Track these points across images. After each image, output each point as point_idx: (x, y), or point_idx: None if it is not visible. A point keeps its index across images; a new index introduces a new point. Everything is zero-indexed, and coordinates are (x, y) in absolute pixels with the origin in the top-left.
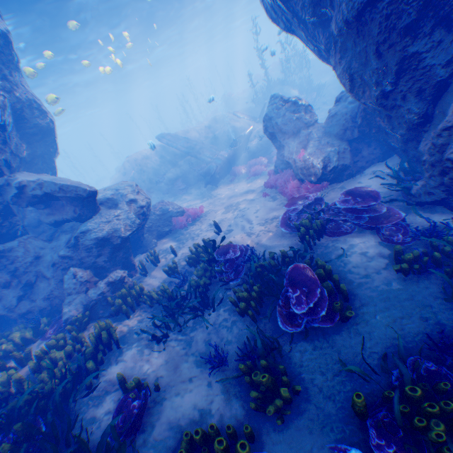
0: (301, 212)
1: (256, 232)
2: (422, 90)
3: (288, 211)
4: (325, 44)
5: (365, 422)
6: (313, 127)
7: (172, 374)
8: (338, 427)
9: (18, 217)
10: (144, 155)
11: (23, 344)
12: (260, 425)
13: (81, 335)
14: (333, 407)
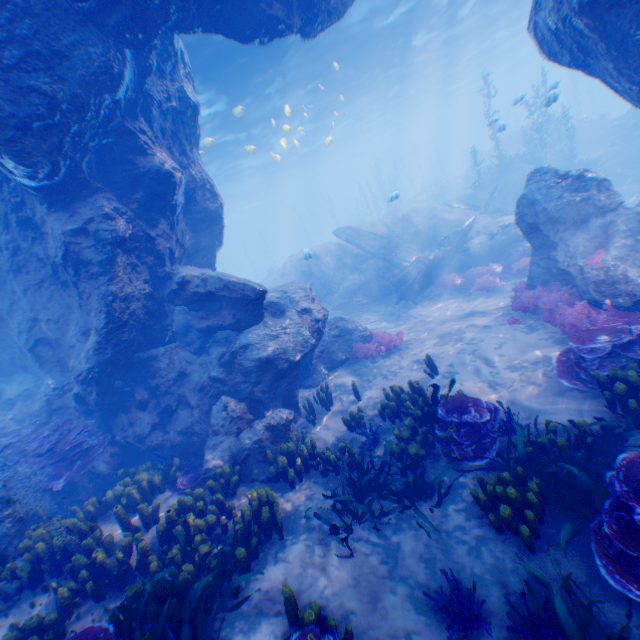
0: (609, 356)
1: (504, 381)
2: None
3: (577, 351)
4: None
5: None
6: (615, 215)
7: (371, 615)
8: None
9: (168, 319)
10: (313, 255)
11: (151, 493)
12: None
13: (225, 500)
14: None
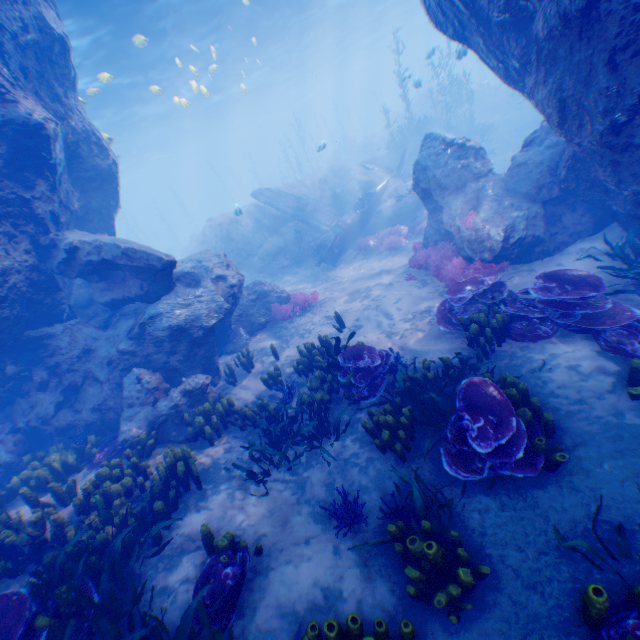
0: (472, 303)
1: (398, 330)
2: None
3: (450, 301)
4: (520, 56)
5: (599, 633)
6: (487, 181)
7: (279, 532)
8: (553, 637)
9: (63, 293)
10: (232, 217)
11: (64, 471)
12: (420, 622)
13: (145, 465)
14: (541, 604)
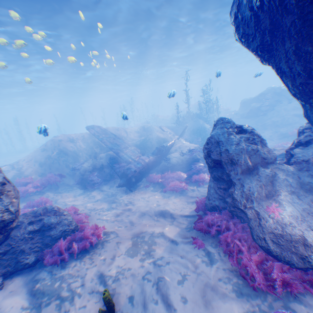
0: None
1: None
2: None
3: None
4: None
5: None
6: (276, 168)
7: None
8: None
9: None
10: (72, 139)
11: None
12: None
13: None
14: None
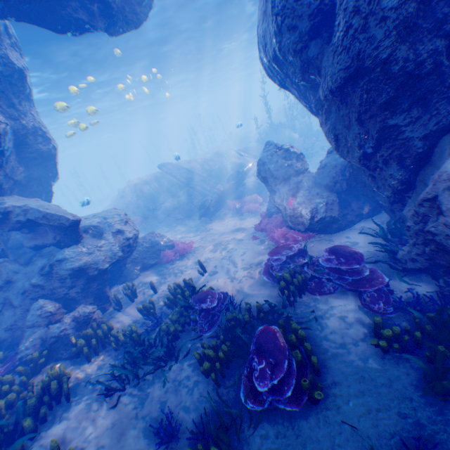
0: (284, 262)
1: (238, 276)
2: (404, 159)
3: (271, 259)
4: (315, 104)
5: None
6: (304, 176)
7: (115, 446)
8: None
9: None
10: (146, 182)
11: None
12: None
13: (29, 380)
14: None
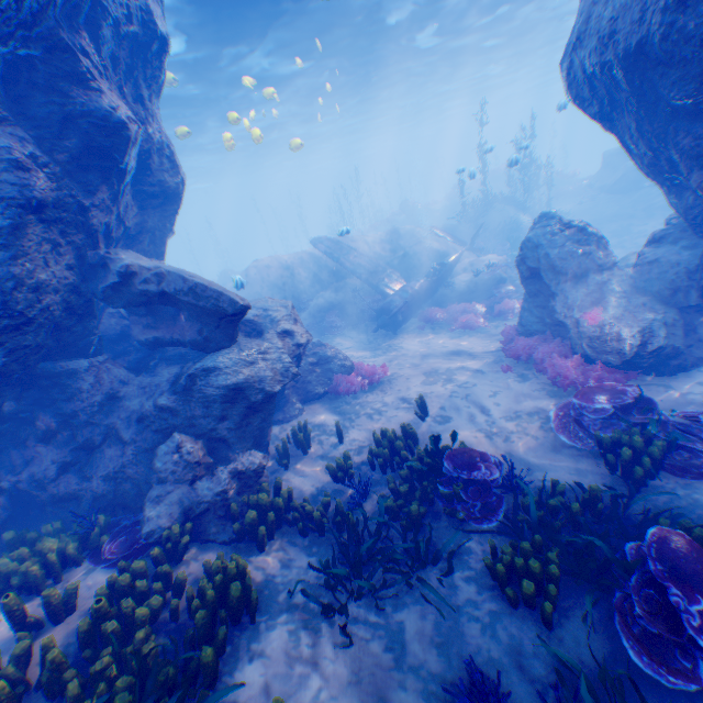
0: (609, 416)
1: (502, 432)
2: None
3: (580, 408)
4: (691, 147)
5: None
6: (611, 274)
7: None
8: None
9: (98, 322)
10: (282, 262)
11: (60, 567)
12: None
13: (179, 576)
14: None
